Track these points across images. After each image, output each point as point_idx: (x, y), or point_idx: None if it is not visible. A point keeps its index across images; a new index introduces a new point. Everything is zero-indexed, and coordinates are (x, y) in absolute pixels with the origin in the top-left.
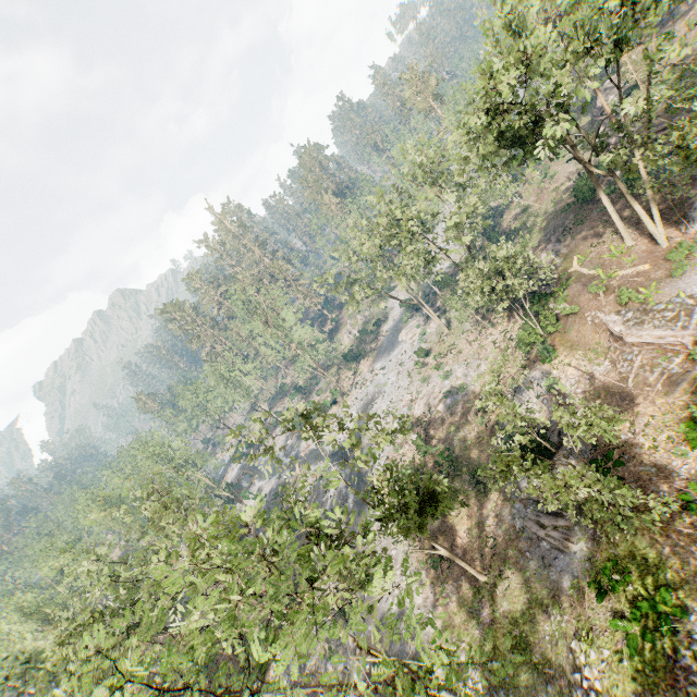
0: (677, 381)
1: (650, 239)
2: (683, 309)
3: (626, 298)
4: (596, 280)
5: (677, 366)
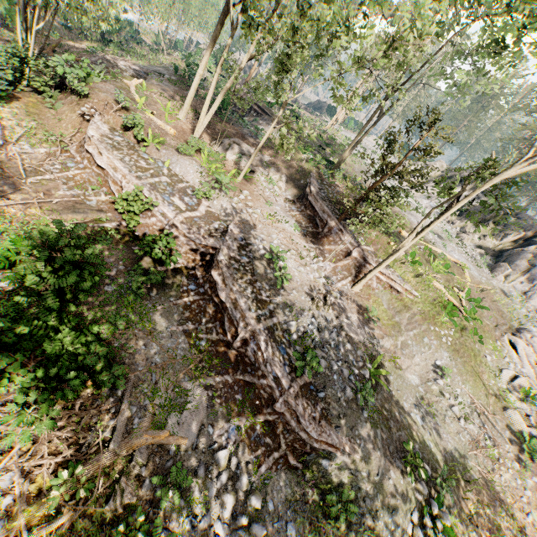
0: (80, 211)
1: (194, 129)
2: (156, 171)
3: (132, 123)
4: (132, 102)
5: (98, 202)
